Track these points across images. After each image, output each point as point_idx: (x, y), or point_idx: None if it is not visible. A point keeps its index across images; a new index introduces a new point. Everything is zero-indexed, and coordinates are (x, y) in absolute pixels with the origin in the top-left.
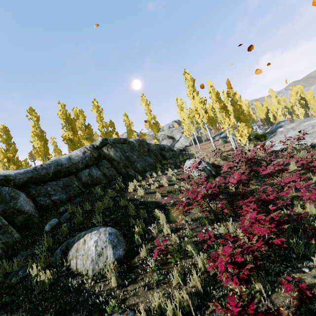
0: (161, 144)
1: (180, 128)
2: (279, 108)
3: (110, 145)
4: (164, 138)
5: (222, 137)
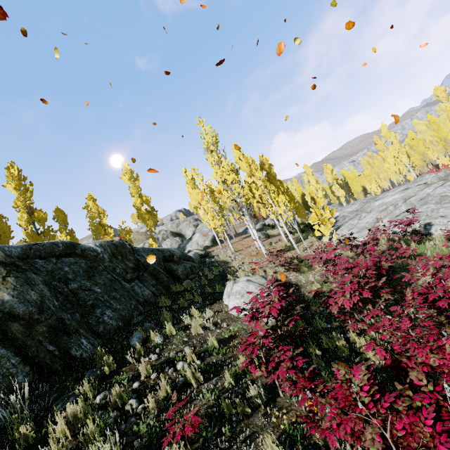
0: (165, 248)
1: (191, 218)
2: (319, 189)
3: (2, 269)
4: (166, 235)
5: (258, 229)
